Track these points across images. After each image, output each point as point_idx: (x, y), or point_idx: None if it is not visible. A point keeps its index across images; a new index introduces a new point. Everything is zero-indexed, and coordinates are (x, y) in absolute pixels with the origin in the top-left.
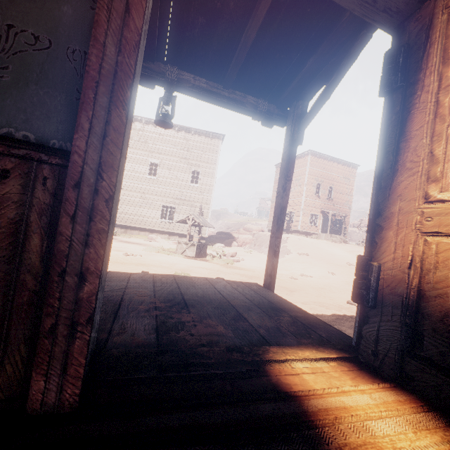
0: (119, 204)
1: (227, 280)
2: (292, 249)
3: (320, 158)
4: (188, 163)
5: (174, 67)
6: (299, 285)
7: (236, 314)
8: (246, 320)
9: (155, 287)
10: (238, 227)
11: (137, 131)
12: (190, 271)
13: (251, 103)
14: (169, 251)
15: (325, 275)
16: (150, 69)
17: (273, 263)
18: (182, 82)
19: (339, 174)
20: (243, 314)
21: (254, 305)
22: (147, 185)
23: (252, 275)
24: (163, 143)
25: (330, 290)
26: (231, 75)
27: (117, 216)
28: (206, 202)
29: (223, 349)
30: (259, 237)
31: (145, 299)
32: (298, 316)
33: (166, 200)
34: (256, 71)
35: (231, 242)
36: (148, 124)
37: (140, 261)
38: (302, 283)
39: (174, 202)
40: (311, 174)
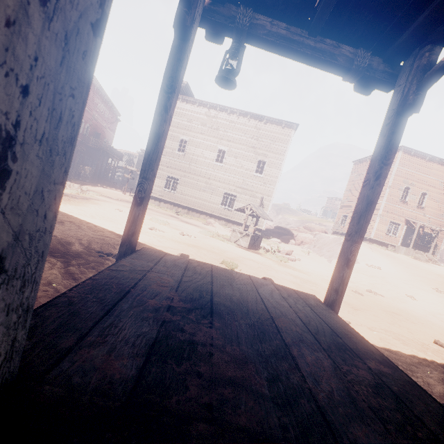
0: (185, 187)
1: (276, 284)
2: (360, 258)
3: (415, 157)
4: (255, 152)
5: (248, 8)
6: (365, 303)
7: (280, 346)
8: (294, 362)
9: (183, 277)
10: (298, 225)
11: (211, 118)
12: (240, 262)
13: (345, 55)
14: (223, 237)
15: (401, 297)
16: (218, 13)
17: (344, 275)
18: (255, 28)
19: (439, 178)
20: (291, 348)
21: (309, 333)
22: (212, 171)
23: (307, 280)
24: (233, 130)
25: (408, 319)
26: (323, 12)
27: (182, 197)
28: (268, 194)
29: (242, 439)
30: (320, 238)
31: (163, 291)
32: (382, 371)
33: (229, 188)
34: (362, 5)
35: (289, 239)
36: (222, 112)
37: (193, 242)
38: (369, 302)
39: (235, 190)
40: (398, 174)
